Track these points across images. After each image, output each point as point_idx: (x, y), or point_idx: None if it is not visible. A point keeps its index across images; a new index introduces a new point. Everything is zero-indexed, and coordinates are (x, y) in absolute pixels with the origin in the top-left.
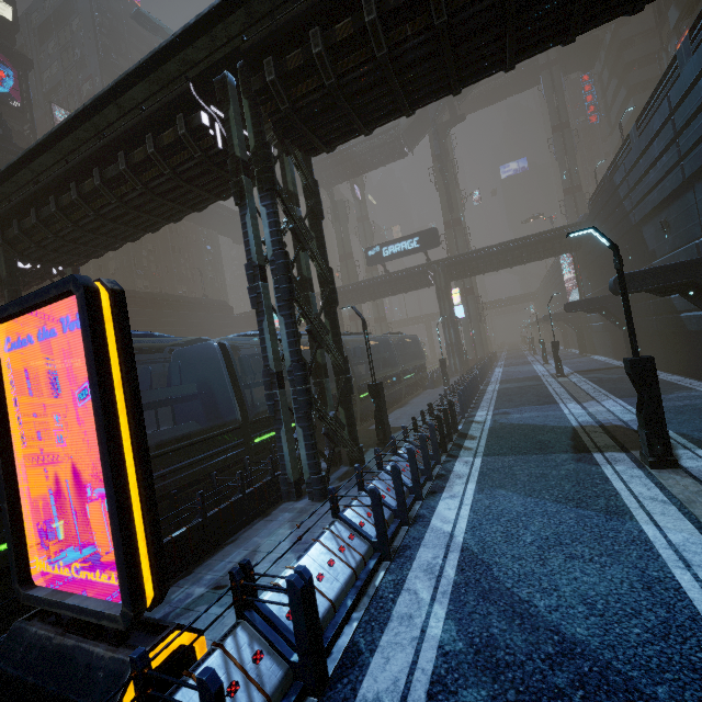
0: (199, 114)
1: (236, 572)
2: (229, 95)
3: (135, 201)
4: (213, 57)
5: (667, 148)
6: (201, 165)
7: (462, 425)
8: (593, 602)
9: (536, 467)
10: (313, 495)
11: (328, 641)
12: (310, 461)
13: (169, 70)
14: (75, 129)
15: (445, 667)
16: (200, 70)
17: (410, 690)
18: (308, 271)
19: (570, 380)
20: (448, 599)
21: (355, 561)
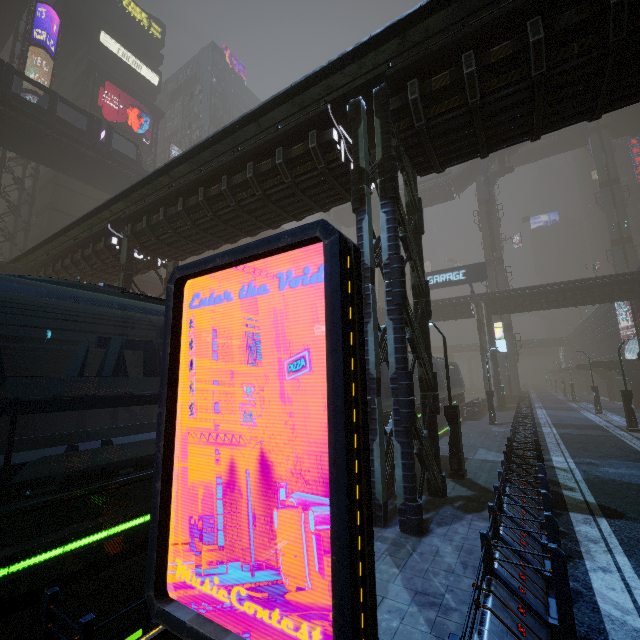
0: (331, 131)
1: None
2: (361, 116)
3: (250, 206)
4: (354, 83)
5: None
6: (319, 176)
7: None
8: None
9: None
10: (405, 525)
11: None
12: (407, 483)
13: (312, 94)
14: (216, 143)
15: None
16: (338, 95)
17: None
18: None
19: None
20: None
21: None
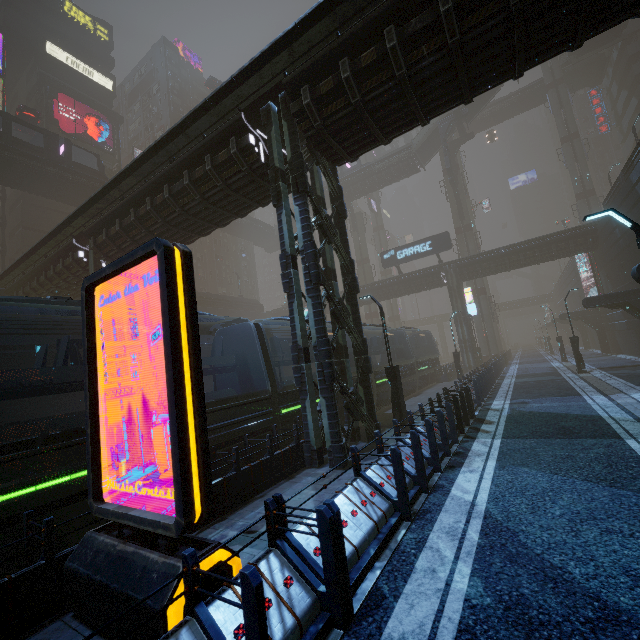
0: (247, 136)
1: (270, 502)
2: (272, 120)
3: (193, 209)
4: (260, 91)
5: None
6: (246, 177)
7: (478, 411)
8: (638, 575)
9: (561, 450)
10: (333, 462)
11: (352, 581)
12: (332, 430)
13: (226, 104)
14: (153, 156)
15: (473, 618)
16: (250, 103)
17: (437, 635)
18: (332, 263)
19: (593, 375)
20: (472, 558)
21: (377, 515)
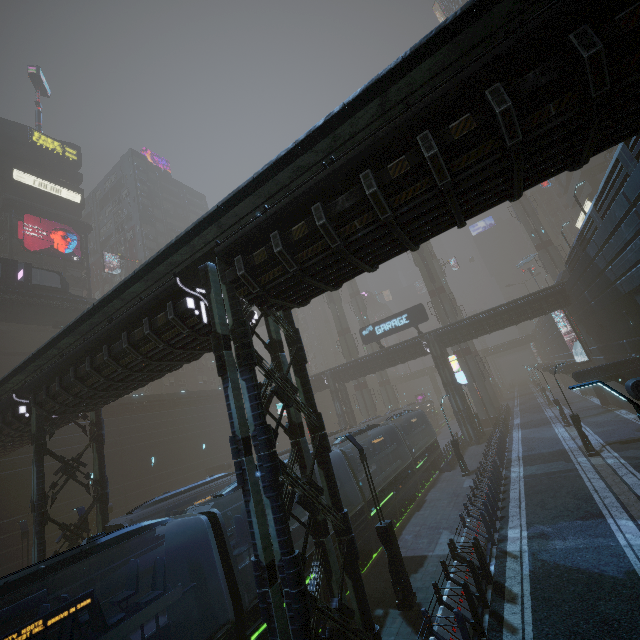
0: (185, 301)
1: None
2: (210, 281)
3: (138, 366)
4: (195, 256)
5: (638, 233)
6: (190, 336)
7: (494, 561)
8: None
9: None
10: None
11: None
12: None
13: (160, 271)
14: (88, 319)
15: None
16: (185, 265)
17: None
18: (297, 415)
19: (606, 461)
20: None
21: None
